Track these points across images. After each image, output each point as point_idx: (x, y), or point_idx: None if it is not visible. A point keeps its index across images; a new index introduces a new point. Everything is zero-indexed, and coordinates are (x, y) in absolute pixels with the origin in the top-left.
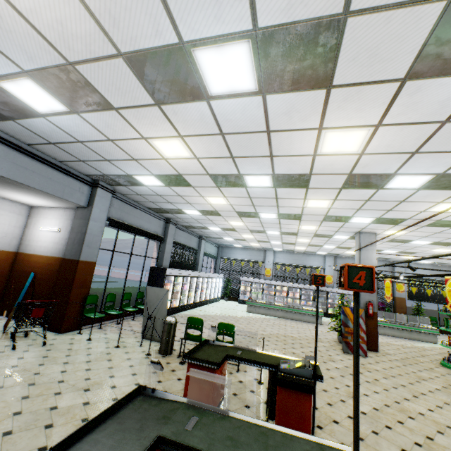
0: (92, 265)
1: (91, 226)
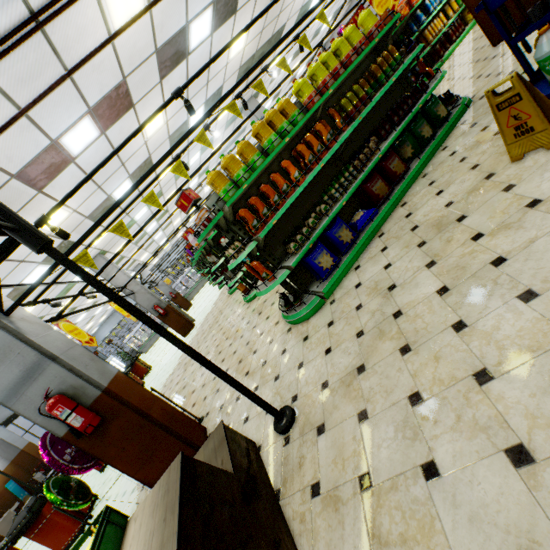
0: (30, 444)
1: (2, 436)
